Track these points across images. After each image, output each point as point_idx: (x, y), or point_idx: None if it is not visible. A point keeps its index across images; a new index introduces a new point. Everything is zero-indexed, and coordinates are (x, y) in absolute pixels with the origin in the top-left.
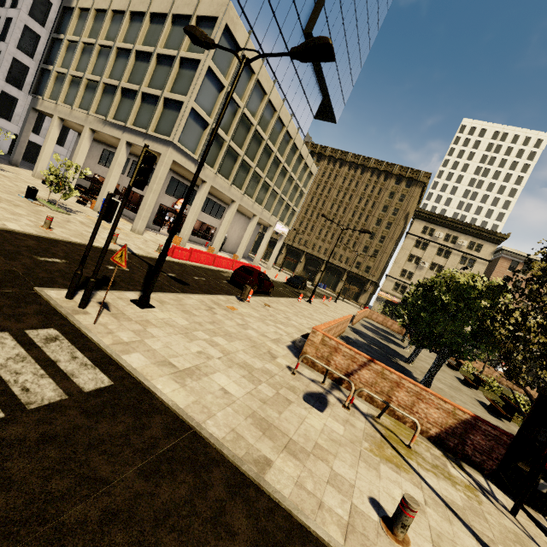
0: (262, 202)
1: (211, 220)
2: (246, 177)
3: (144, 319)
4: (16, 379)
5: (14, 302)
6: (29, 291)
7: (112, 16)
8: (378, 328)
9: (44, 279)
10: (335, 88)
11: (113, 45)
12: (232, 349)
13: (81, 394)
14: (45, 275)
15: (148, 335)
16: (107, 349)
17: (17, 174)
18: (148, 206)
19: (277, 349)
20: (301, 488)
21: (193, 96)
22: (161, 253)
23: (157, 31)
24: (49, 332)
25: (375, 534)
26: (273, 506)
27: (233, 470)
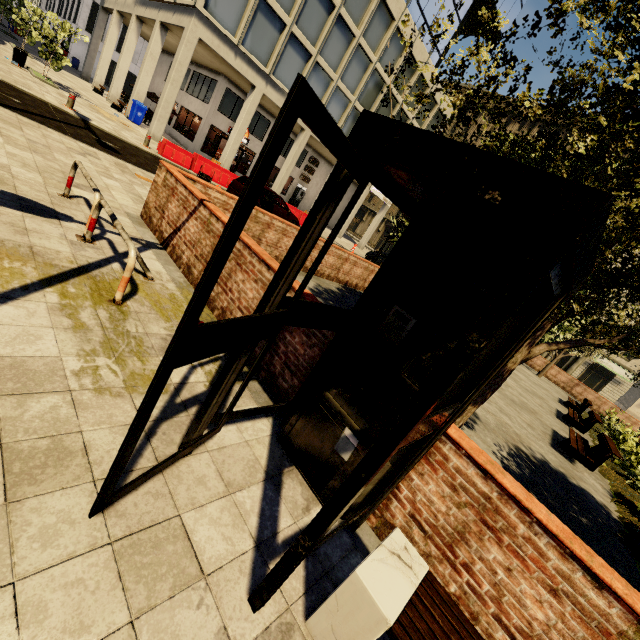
0: None
1: None
2: (323, 94)
3: None
4: None
5: None
6: None
7: None
8: None
9: None
10: None
11: None
12: None
13: None
14: None
15: None
16: None
17: (66, 75)
18: (165, 102)
19: (121, 199)
20: None
21: None
22: None
23: None
24: None
25: None
26: None
27: None
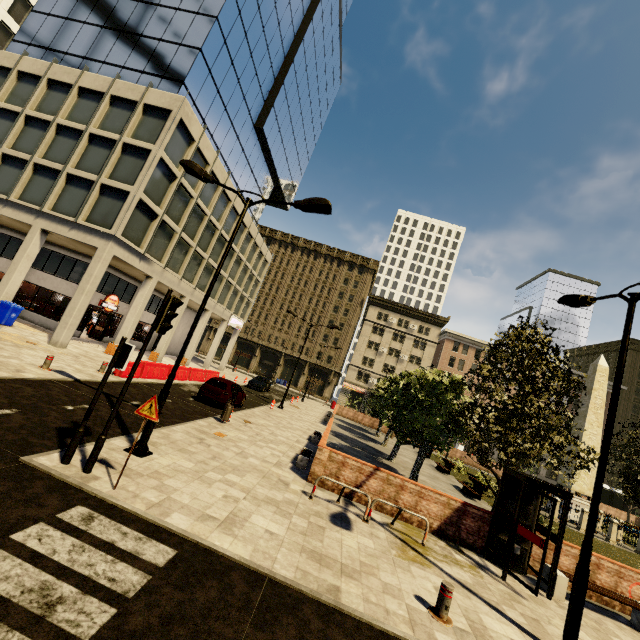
0: (215, 295)
1: (149, 317)
2: (198, 269)
3: (152, 470)
4: (95, 572)
5: (14, 482)
6: (17, 464)
7: (18, 77)
8: (351, 425)
9: (18, 443)
10: (286, 178)
11: (21, 112)
12: (249, 486)
13: (160, 570)
14: (14, 437)
15: (170, 489)
16: (147, 515)
17: None
18: (77, 311)
19: (284, 474)
20: (369, 602)
21: (142, 186)
22: (163, 390)
23: (89, 107)
24: (80, 511)
25: (429, 622)
26: (357, 623)
27: (316, 603)
